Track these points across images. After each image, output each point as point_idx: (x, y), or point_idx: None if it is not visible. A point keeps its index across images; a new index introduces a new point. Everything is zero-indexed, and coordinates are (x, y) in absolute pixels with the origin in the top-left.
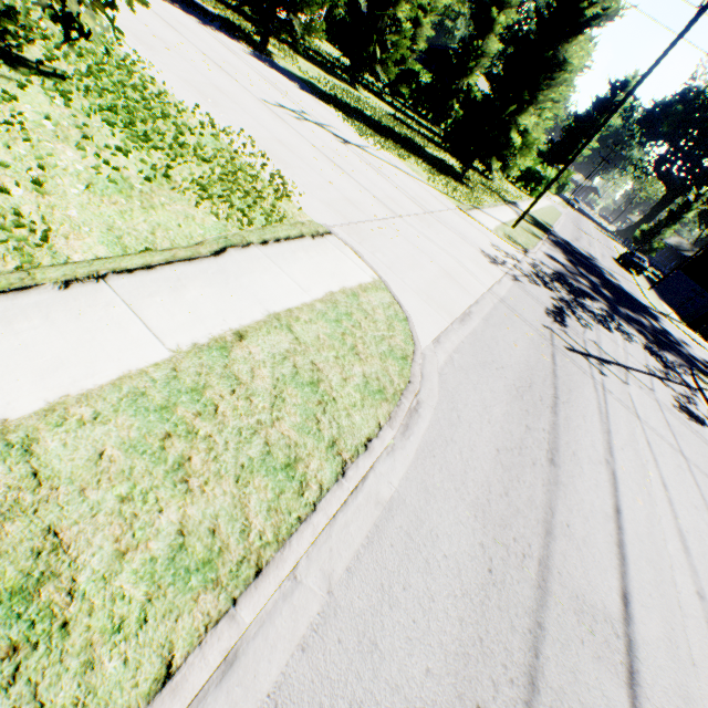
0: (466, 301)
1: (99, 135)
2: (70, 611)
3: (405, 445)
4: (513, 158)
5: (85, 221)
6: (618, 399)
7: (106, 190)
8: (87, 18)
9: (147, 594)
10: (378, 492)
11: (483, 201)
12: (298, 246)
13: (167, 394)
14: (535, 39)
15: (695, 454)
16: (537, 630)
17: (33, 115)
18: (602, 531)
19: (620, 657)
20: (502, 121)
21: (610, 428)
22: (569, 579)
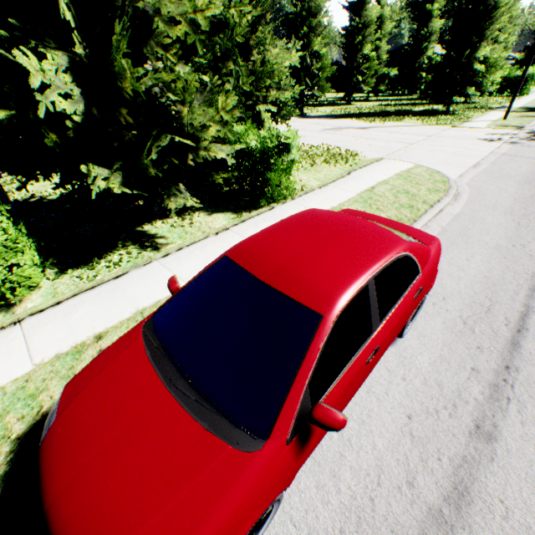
0: (473, 161)
1: None
2: None
3: (456, 203)
4: (484, 79)
5: (308, 179)
6: None
7: (305, 172)
8: None
9: None
10: (450, 213)
11: (471, 117)
12: (373, 166)
13: (362, 200)
14: (466, 6)
15: None
16: None
17: None
18: None
19: None
20: (463, 63)
21: None
22: None
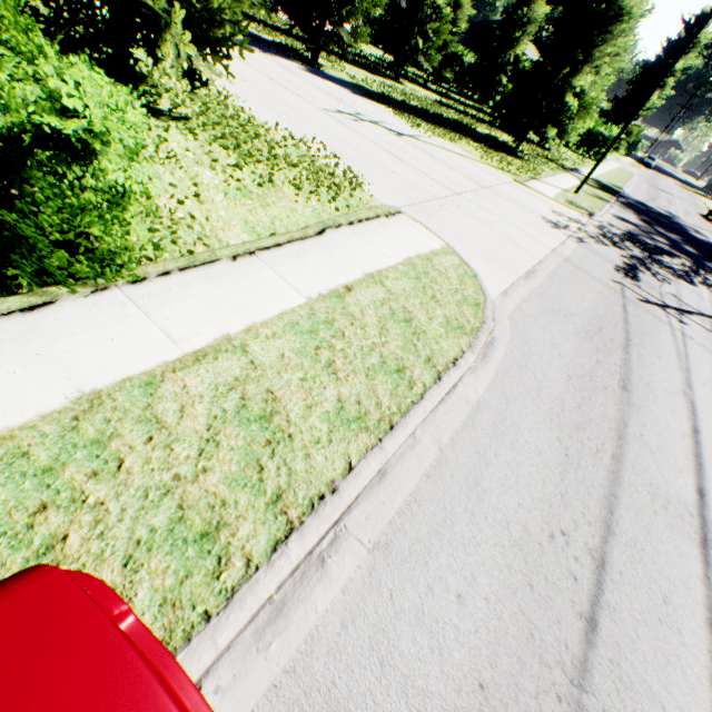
0: (529, 261)
1: (220, 158)
2: (290, 430)
3: (485, 367)
4: (570, 123)
5: (230, 219)
6: (701, 345)
7: (236, 197)
8: (206, 70)
9: (328, 429)
10: (467, 396)
11: (541, 172)
12: (376, 224)
13: (311, 324)
14: None
15: None
16: (610, 497)
17: (179, 150)
18: (677, 443)
19: (692, 528)
20: (555, 86)
21: (689, 368)
22: (641, 471)
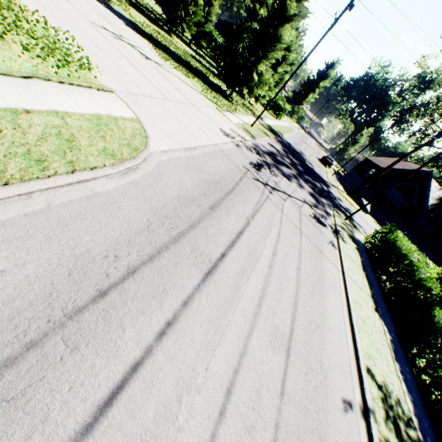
0: (195, 144)
1: None
2: None
3: (121, 179)
4: (257, 89)
5: None
6: (274, 203)
7: None
8: None
9: None
10: (95, 188)
11: (238, 111)
12: (85, 90)
13: None
14: (268, 22)
15: (309, 232)
16: (164, 248)
17: None
18: (226, 235)
19: (207, 267)
20: (249, 66)
21: (259, 210)
22: (194, 241)
